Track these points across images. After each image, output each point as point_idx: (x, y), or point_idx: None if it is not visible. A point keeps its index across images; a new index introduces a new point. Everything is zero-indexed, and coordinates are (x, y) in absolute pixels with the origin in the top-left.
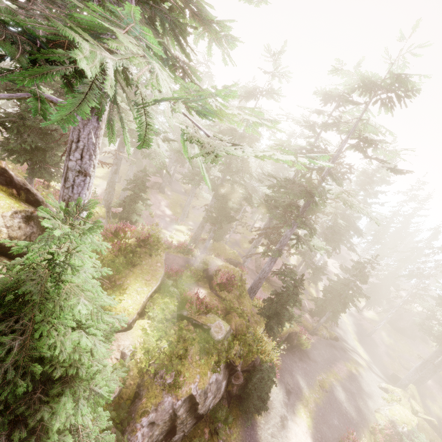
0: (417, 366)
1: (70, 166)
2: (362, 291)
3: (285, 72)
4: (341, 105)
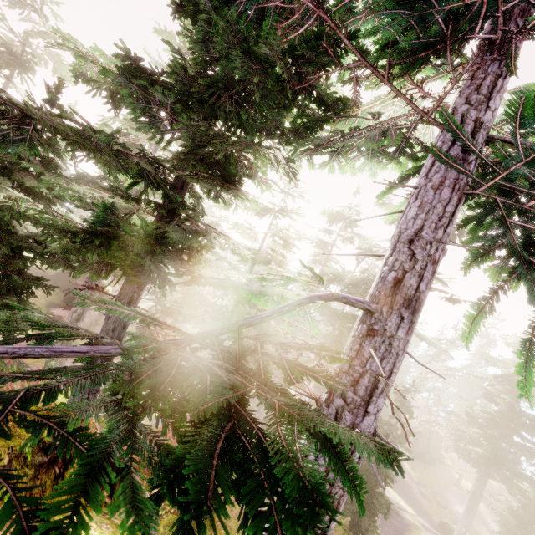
0: (467, 504)
1: (365, 426)
2: (406, 427)
3: (299, 192)
4: (349, 226)
